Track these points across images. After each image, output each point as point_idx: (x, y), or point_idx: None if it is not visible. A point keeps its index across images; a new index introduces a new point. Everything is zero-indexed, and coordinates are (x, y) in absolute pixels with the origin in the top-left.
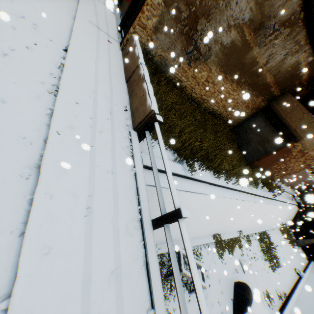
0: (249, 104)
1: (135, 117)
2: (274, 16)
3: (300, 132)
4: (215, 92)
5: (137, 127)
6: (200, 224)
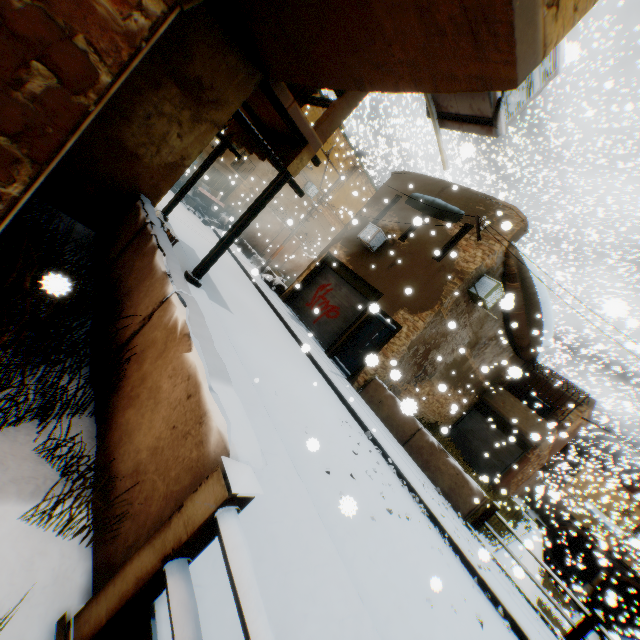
0: (463, 403)
1: (456, 501)
2: (485, 336)
3: None
4: (433, 402)
5: (467, 515)
6: None
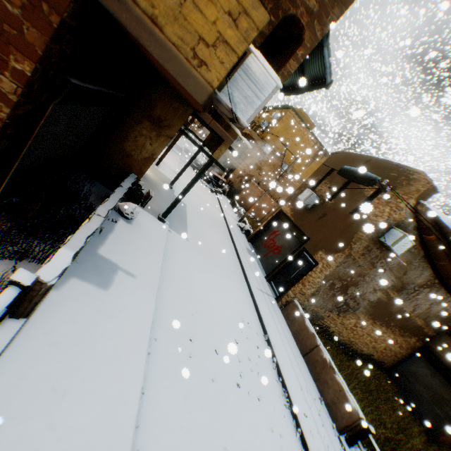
0: (402, 344)
1: (335, 413)
2: (412, 282)
3: None
4: (363, 334)
5: (342, 429)
6: None
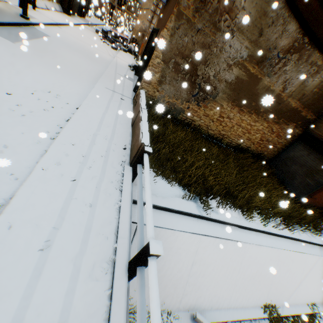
0: (280, 133)
1: (131, 153)
2: (274, 47)
3: None
4: (233, 126)
5: (132, 162)
6: (235, 286)
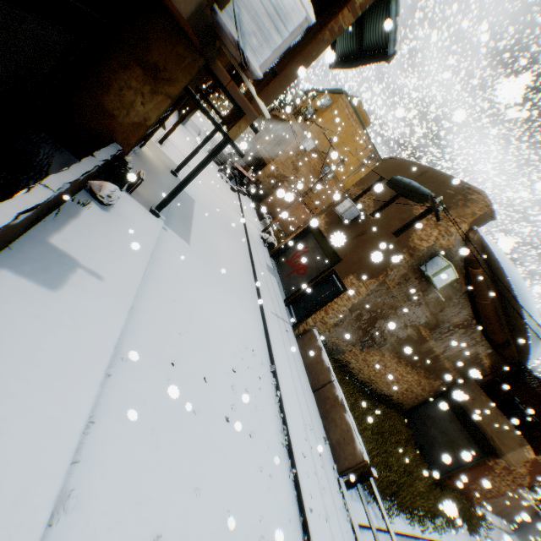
0: (426, 387)
1: (338, 455)
2: (448, 321)
3: (498, 442)
4: (386, 373)
5: (343, 471)
6: None
